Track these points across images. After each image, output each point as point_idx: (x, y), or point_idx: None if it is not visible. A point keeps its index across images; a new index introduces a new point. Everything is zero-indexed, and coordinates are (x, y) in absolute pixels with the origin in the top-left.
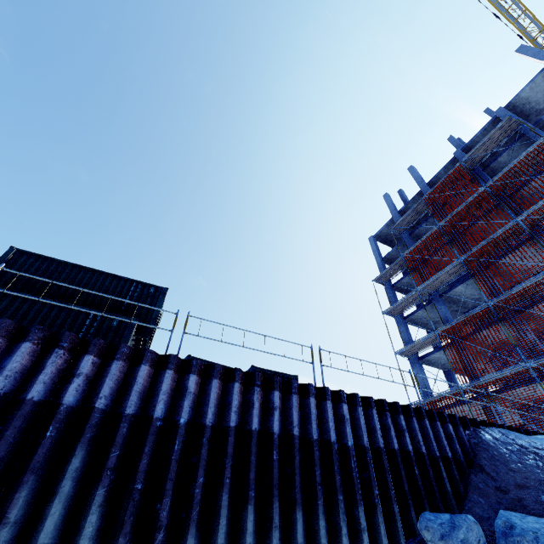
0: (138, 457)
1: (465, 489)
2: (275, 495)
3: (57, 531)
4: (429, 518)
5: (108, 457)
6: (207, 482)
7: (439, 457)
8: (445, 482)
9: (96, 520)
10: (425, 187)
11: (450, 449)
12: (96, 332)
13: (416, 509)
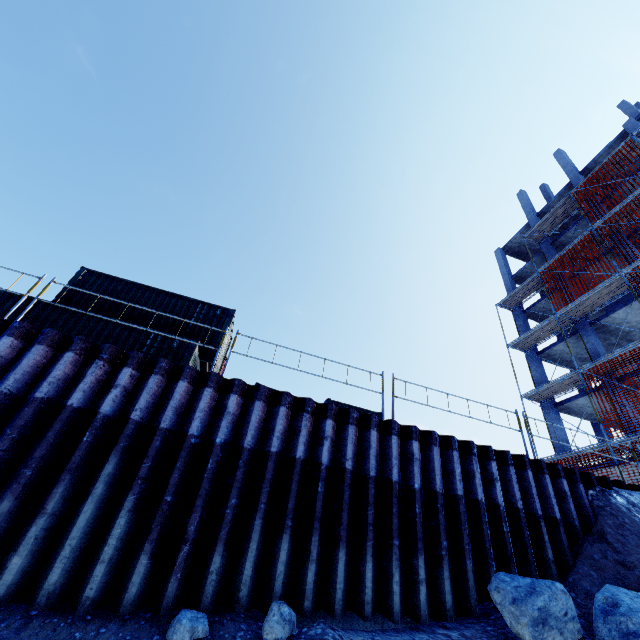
0: (170, 471)
1: (574, 558)
2: (316, 529)
3: (89, 528)
4: (503, 578)
5: (140, 467)
6: (241, 505)
7: (542, 517)
8: (546, 546)
9: (125, 523)
10: (577, 177)
11: (560, 509)
12: (156, 353)
13: (498, 571)
